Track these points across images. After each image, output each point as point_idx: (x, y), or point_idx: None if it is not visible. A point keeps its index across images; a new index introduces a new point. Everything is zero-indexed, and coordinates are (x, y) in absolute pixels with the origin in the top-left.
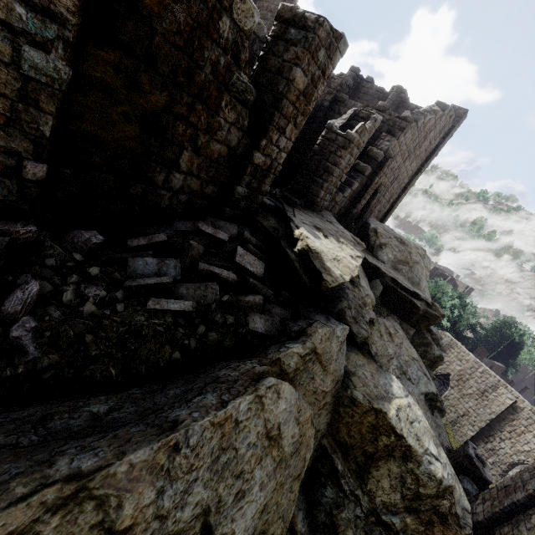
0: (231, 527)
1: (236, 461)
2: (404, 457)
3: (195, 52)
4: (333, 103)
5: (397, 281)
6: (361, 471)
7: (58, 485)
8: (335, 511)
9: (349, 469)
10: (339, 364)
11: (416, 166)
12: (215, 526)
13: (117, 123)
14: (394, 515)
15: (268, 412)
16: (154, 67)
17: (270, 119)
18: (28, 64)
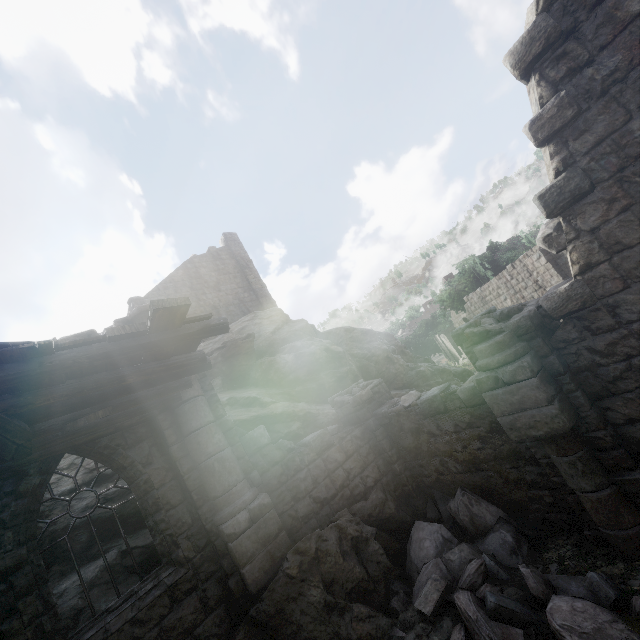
0: None
1: None
2: None
3: None
4: None
5: None
6: None
7: None
8: None
9: None
10: None
11: (239, 283)
12: None
13: None
14: None
15: None
16: None
17: None
18: None
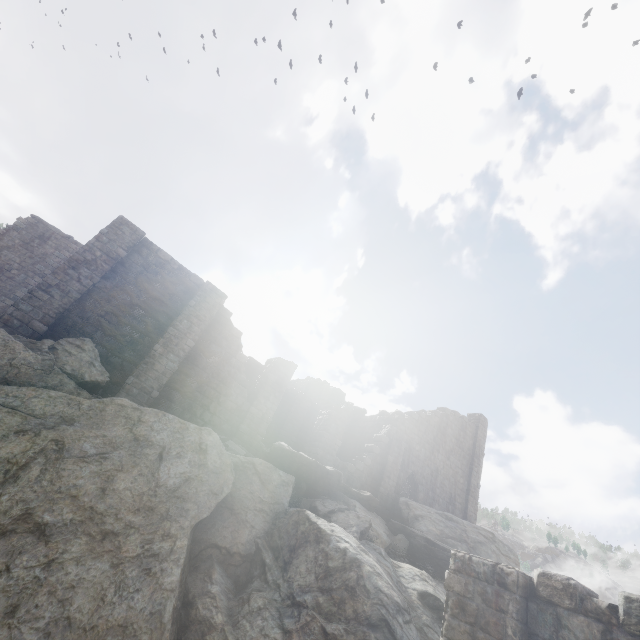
0: (170, 466)
1: (182, 441)
2: (317, 539)
3: (221, 367)
4: (353, 422)
5: (432, 540)
6: (286, 565)
7: (136, 405)
8: (255, 592)
9: (276, 565)
10: (281, 493)
11: (463, 464)
12: (164, 459)
13: (187, 386)
14: (307, 593)
15: (203, 436)
16: (205, 371)
17: (258, 392)
18: (168, 365)
